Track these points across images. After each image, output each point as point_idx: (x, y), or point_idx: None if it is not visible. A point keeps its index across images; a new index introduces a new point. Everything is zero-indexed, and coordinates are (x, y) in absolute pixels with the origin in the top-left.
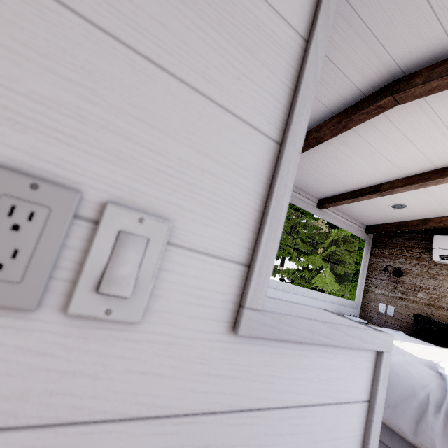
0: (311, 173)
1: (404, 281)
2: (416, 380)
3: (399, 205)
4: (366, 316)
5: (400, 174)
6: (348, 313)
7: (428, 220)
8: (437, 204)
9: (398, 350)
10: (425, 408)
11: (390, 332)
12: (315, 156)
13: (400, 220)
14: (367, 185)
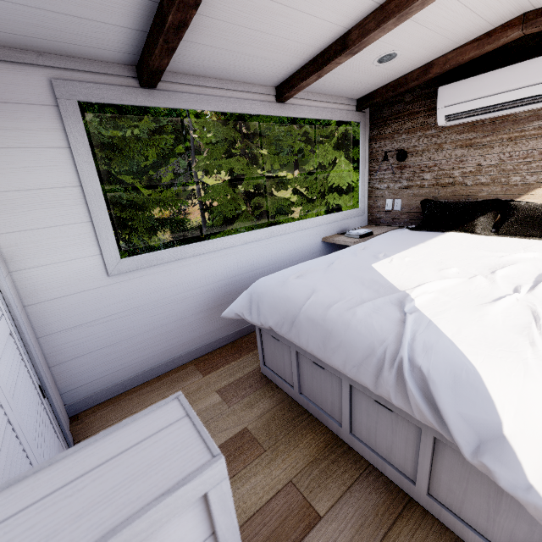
0: (236, 51)
1: (409, 163)
2: (376, 336)
3: (387, 56)
4: (374, 219)
5: (368, 5)
6: (354, 224)
7: (431, 65)
8: (436, 36)
9: (376, 286)
10: (383, 364)
11: (390, 240)
12: (221, 19)
13: (397, 77)
14: (330, 40)
